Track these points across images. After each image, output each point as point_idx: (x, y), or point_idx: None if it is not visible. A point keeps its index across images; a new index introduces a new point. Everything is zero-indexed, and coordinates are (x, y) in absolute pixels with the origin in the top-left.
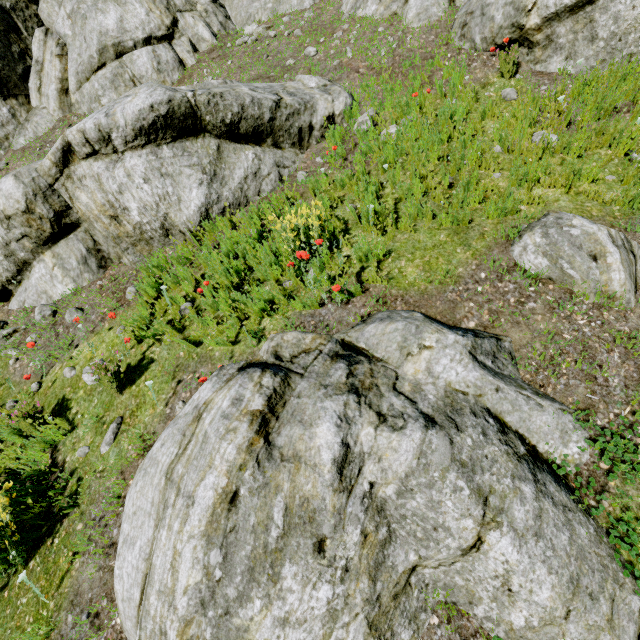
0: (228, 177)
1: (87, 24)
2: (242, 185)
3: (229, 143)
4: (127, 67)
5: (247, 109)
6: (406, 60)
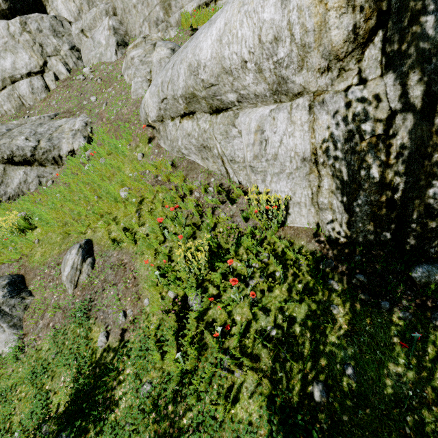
0: (10, 183)
1: None
2: (19, 186)
3: (11, 166)
4: (16, 90)
5: (15, 152)
6: (114, 122)
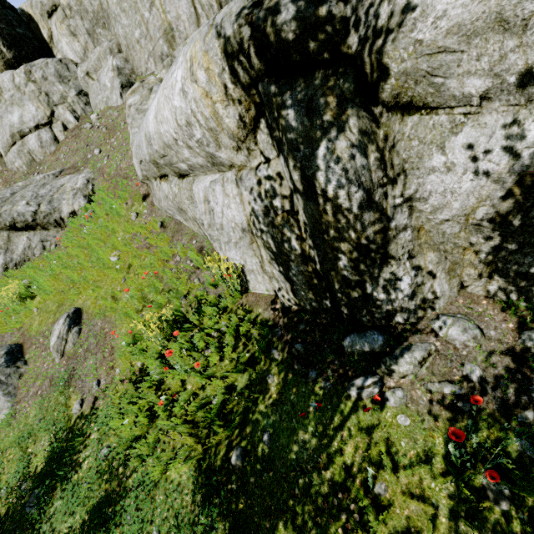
0: (15, 249)
1: (3, 121)
2: (24, 252)
3: (15, 232)
4: (25, 145)
5: (17, 219)
6: (112, 179)
